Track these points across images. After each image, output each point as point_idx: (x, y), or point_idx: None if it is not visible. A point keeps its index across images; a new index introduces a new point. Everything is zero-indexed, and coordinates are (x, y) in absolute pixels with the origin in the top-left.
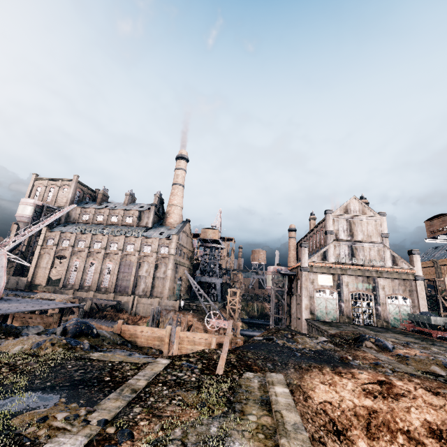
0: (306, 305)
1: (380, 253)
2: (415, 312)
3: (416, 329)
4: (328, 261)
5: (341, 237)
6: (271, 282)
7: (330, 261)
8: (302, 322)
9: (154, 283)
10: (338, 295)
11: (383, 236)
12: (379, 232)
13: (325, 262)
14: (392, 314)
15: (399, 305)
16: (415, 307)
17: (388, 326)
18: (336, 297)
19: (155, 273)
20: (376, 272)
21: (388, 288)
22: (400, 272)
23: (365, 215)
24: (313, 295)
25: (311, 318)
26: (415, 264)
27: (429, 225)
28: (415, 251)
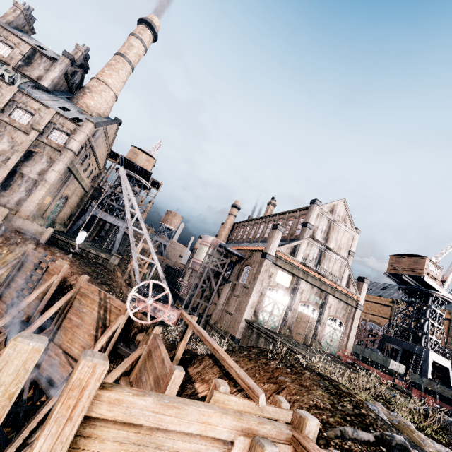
0: (253, 302)
1: (341, 270)
2: (344, 340)
3: (351, 361)
4: (296, 258)
5: (318, 236)
6: (203, 255)
7: (297, 259)
8: (241, 322)
9: (11, 181)
10: (289, 300)
11: (351, 254)
12: (348, 248)
13: (292, 257)
14: (326, 336)
15: (334, 329)
16: (346, 335)
17: (320, 349)
18: (286, 303)
19: (20, 165)
20: (331, 288)
21: (333, 309)
22: (349, 296)
23: (346, 224)
24: (265, 292)
25: (253, 321)
26: (362, 292)
27: (395, 260)
28: (366, 280)
